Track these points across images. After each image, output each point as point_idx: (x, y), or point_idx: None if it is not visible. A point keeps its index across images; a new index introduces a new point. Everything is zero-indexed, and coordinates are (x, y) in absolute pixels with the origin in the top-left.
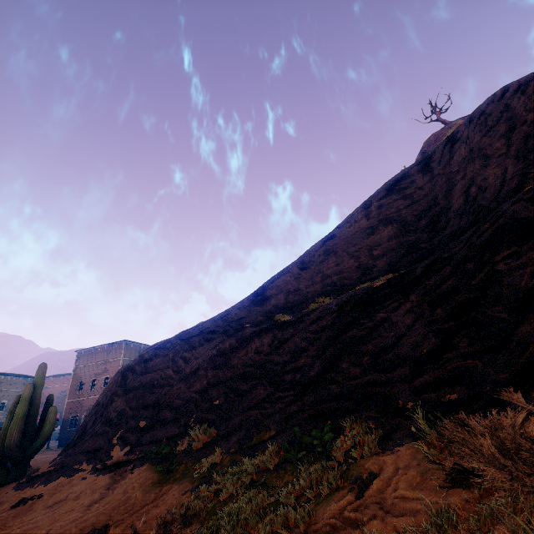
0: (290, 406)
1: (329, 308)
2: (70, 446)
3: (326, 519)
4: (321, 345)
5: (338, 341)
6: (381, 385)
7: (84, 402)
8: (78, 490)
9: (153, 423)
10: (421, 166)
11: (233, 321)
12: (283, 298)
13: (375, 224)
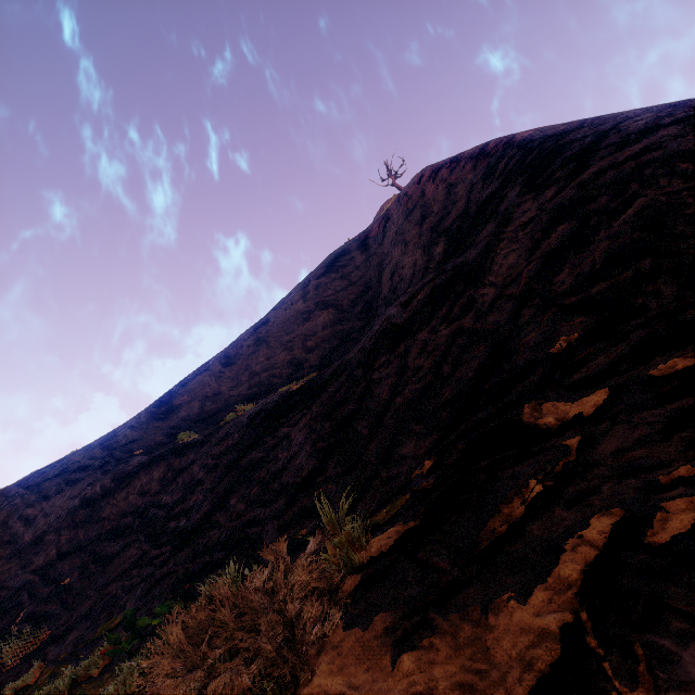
0: (161, 569)
1: (241, 421)
2: None
3: None
4: (219, 475)
5: (236, 468)
6: (257, 525)
7: None
8: None
9: None
10: (361, 242)
11: (118, 448)
12: (197, 406)
13: (311, 308)
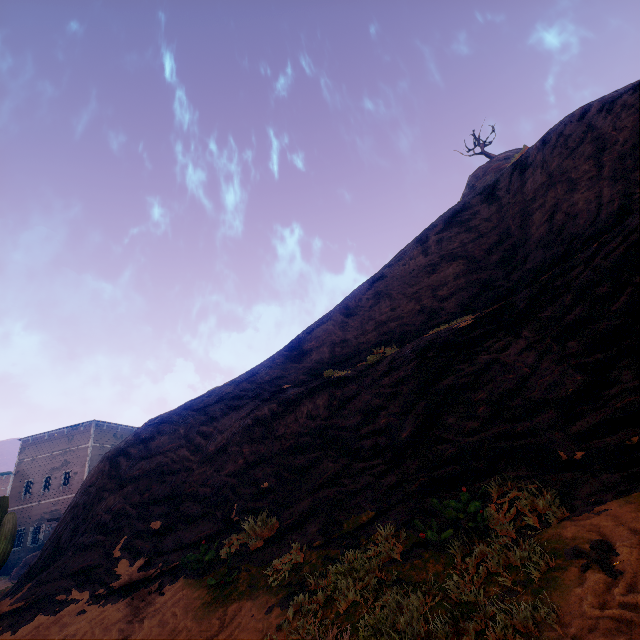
0: (385, 478)
1: (403, 356)
2: (36, 570)
3: (593, 611)
4: (406, 400)
5: (430, 393)
6: (520, 437)
7: (33, 510)
8: (76, 631)
9: (174, 522)
10: (485, 195)
11: (264, 382)
12: (327, 351)
13: (436, 261)
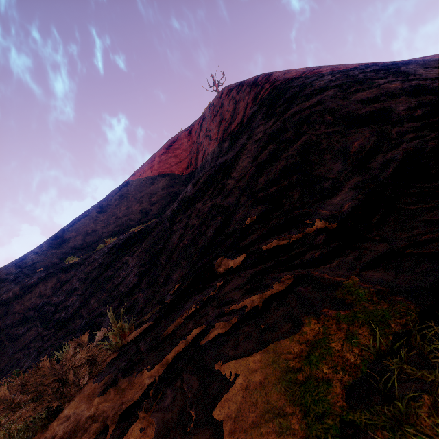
0: (47, 343)
1: (104, 250)
2: None
3: None
4: (87, 285)
5: (97, 281)
6: (101, 316)
7: None
8: None
9: None
10: (188, 132)
11: (26, 267)
12: (81, 239)
13: (155, 176)
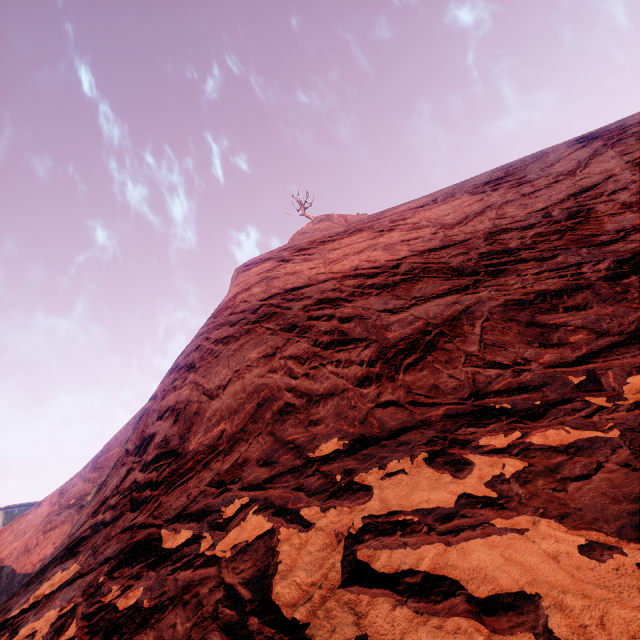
0: None
1: None
2: None
3: None
4: None
5: None
6: None
7: None
8: None
9: None
10: None
11: (65, 496)
12: None
13: None
